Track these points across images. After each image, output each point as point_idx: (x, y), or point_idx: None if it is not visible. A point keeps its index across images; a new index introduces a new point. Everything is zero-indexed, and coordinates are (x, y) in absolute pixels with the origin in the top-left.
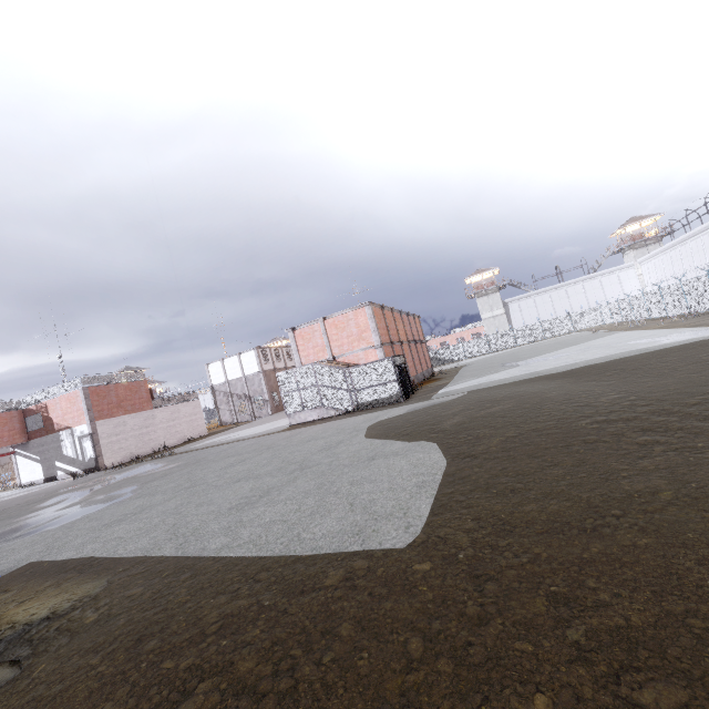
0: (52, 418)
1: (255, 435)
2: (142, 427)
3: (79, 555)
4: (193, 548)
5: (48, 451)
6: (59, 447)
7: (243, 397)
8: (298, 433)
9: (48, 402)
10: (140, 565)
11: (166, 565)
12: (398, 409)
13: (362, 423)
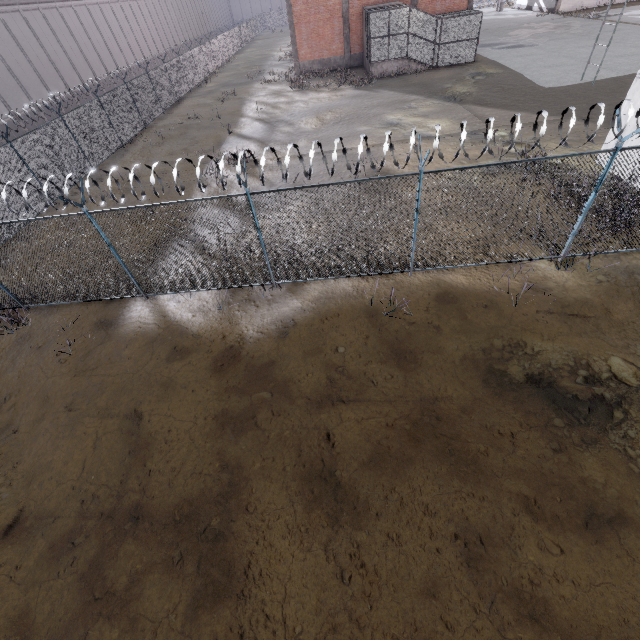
0: None
1: None
2: None
3: (503, 63)
4: (522, 72)
5: None
6: None
7: None
8: None
9: None
10: (511, 71)
11: (514, 73)
12: None
13: None
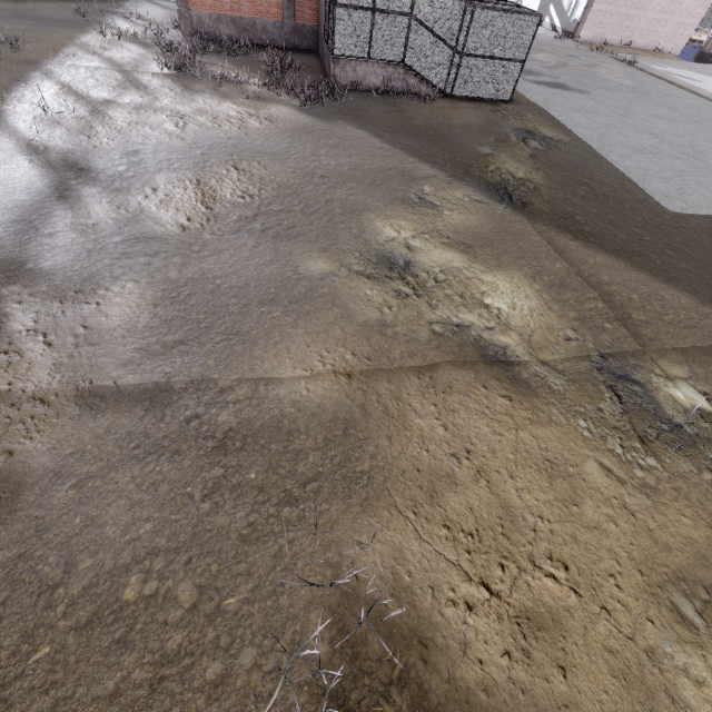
0: None
1: (709, 97)
2: (634, 5)
3: (559, 118)
4: (604, 152)
5: None
6: None
7: None
8: None
9: None
10: (582, 143)
11: (591, 151)
12: None
13: None
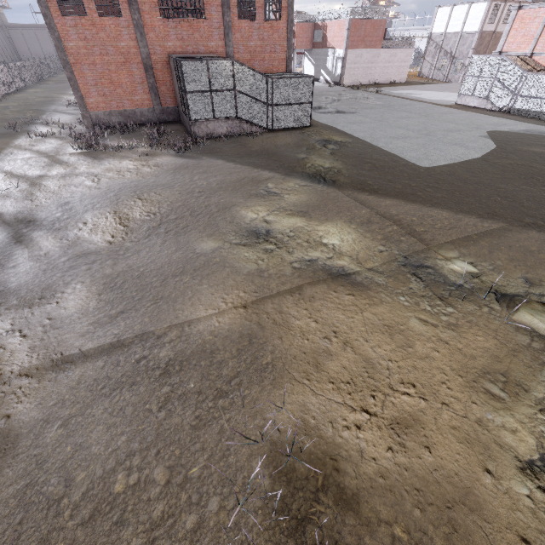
0: (327, 37)
1: (429, 101)
2: (369, 62)
3: (343, 130)
4: (375, 143)
5: (319, 60)
6: (325, 60)
7: (448, 55)
8: (450, 113)
9: (328, 23)
10: (360, 140)
11: (367, 144)
12: (525, 125)
13: (488, 125)
